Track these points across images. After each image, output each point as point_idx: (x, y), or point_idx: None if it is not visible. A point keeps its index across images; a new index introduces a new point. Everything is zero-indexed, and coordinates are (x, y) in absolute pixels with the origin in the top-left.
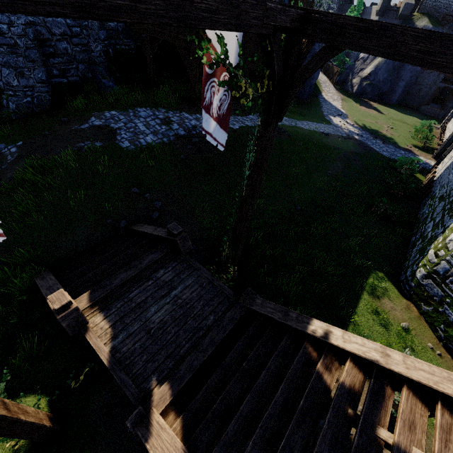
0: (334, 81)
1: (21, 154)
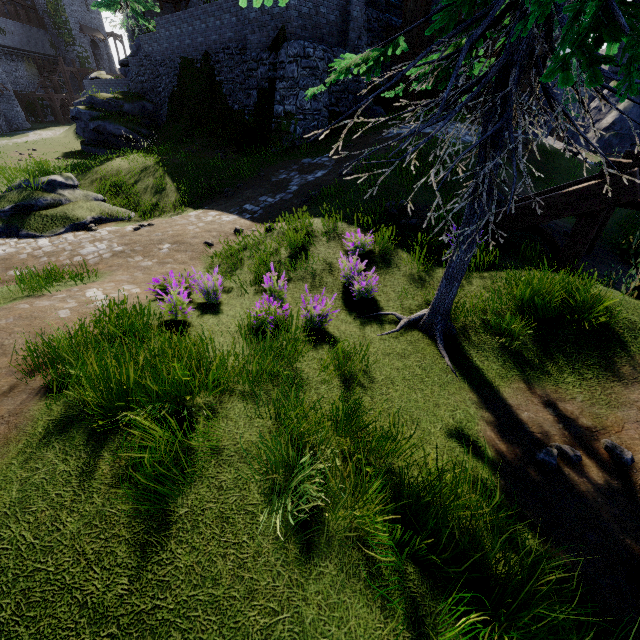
0: (562, 137)
1: (339, 159)
